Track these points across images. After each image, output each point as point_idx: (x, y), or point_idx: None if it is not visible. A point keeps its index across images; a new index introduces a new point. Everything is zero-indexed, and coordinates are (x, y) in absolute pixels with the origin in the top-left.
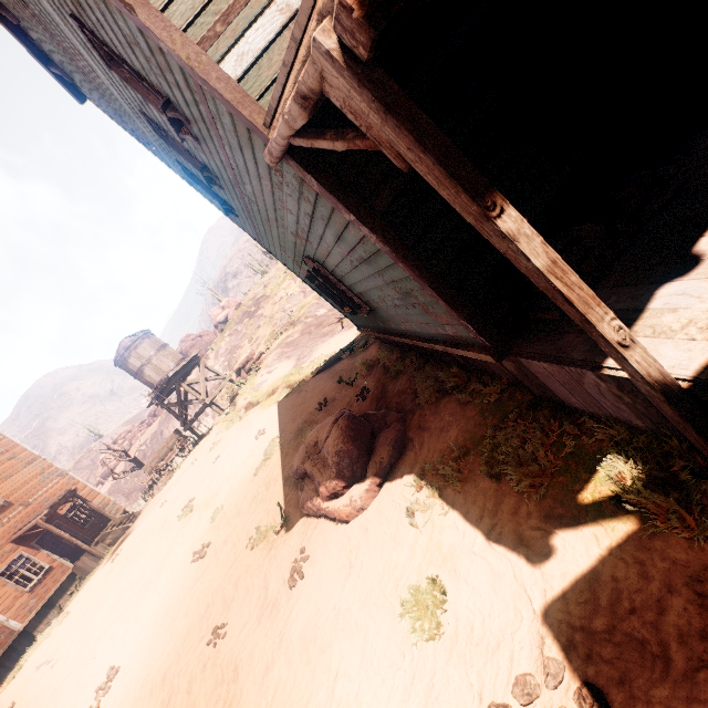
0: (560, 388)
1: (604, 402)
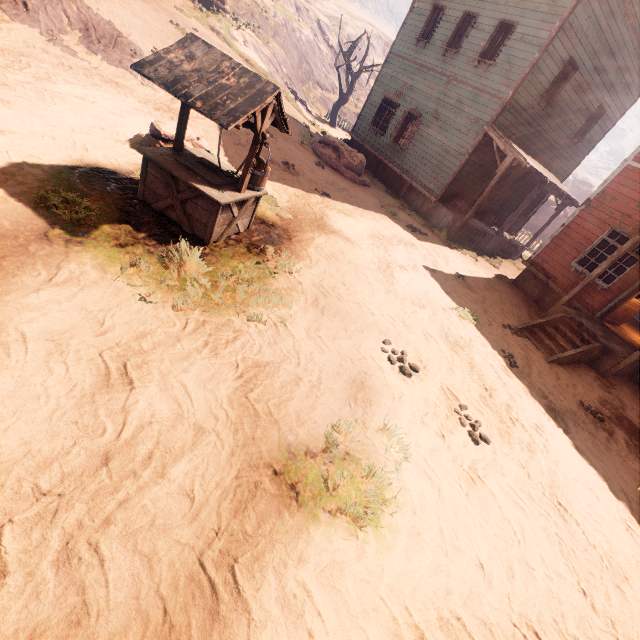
0: (436, 217)
1: (442, 223)
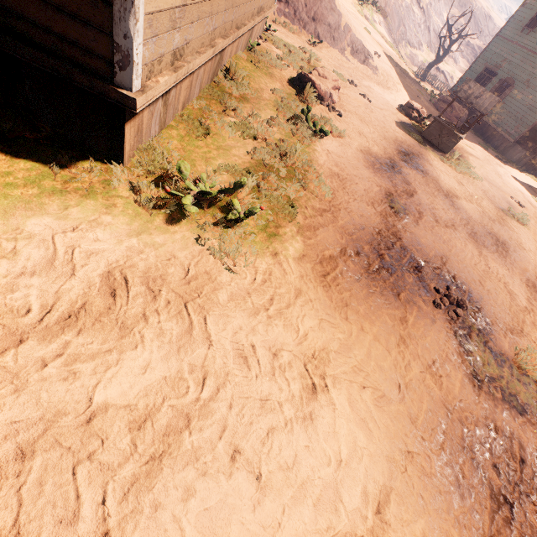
0: (511, 152)
1: (515, 157)
